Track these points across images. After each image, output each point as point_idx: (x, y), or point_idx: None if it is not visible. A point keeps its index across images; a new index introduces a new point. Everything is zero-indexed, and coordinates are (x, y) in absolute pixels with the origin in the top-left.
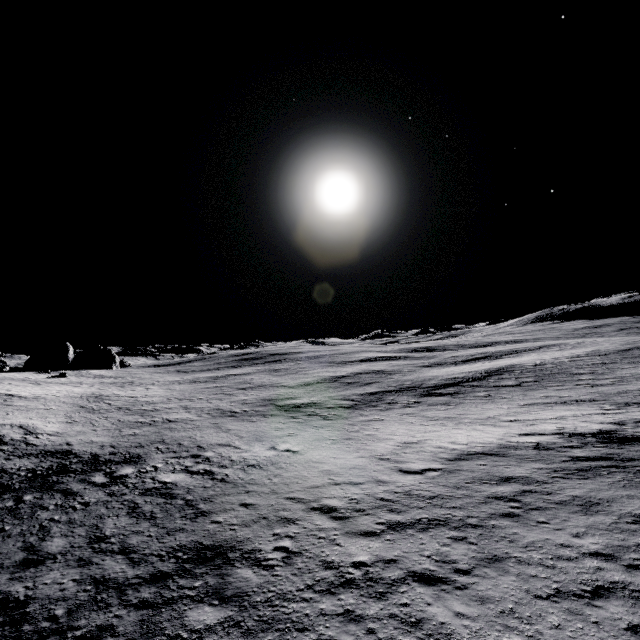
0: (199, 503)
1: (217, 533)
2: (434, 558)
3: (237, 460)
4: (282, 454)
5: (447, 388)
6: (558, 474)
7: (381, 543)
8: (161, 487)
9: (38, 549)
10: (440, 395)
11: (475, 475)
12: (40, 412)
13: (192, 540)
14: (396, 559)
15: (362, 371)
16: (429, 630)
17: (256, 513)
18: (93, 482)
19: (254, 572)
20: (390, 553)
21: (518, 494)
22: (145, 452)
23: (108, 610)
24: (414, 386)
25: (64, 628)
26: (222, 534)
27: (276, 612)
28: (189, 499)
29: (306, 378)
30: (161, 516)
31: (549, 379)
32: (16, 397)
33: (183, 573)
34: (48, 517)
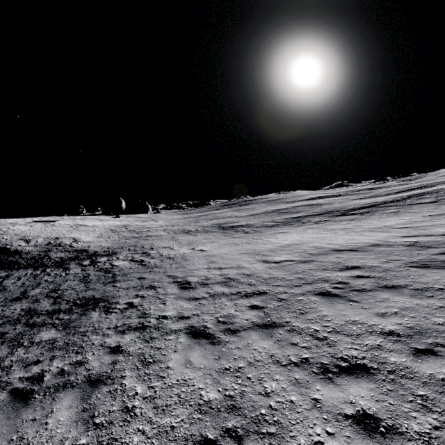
0: (119, 276)
1: (108, 292)
2: (219, 319)
3: (164, 255)
4: (194, 252)
5: (361, 209)
6: (414, 264)
7: (193, 305)
8: (109, 267)
9: (26, 293)
10: (351, 214)
11: (324, 264)
12: (88, 232)
13: (92, 294)
14: (190, 317)
15: (300, 205)
16: (152, 370)
17: (140, 283)
18: (82, 264)
19: (99, 315)
20: (191, 312)
21: (351, 278)
22: (121, 251)
23: (16, 325)
24: (334, 210)
25: None
26: (110, 293)
27: (80, 339)
28: (116, 274)
29: (256, 211)
30: (93, 282)
31: None
32: (83, 226)
33: (67, 311)
34: (46, 279)
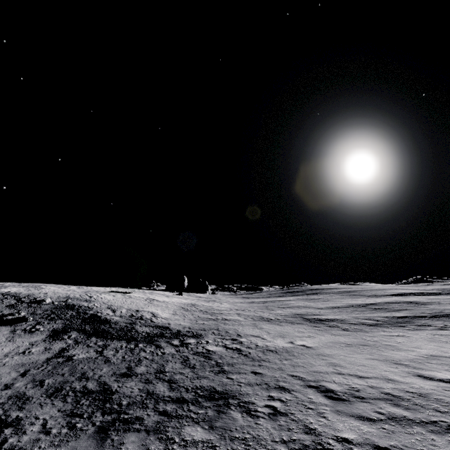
0: (224, 365)
1: (227, 385)
2: None
3: (260, 345)
4: (297, 347)
5: None
6: None
7: (375, 429)
8: (205, 352)
9: (132, 369)
10: None
11: None
12: (162, 307)
13: (210, 385)
14: (390, 449)
15: (392, 301)
16: None
17: (261, 379)
18: (172, 343)
19: (242, 416)
20: (384, 441)
21: None
22: (205, 333)
23: (145, 410)
24: None
25: (122, 411)
26: (230, 386)
27: None
28: (219, 362)
29: (335, 303)
30: (198, 367)
31: None
32: (155, 300)
33: (195, 402)
34: (144, 355)
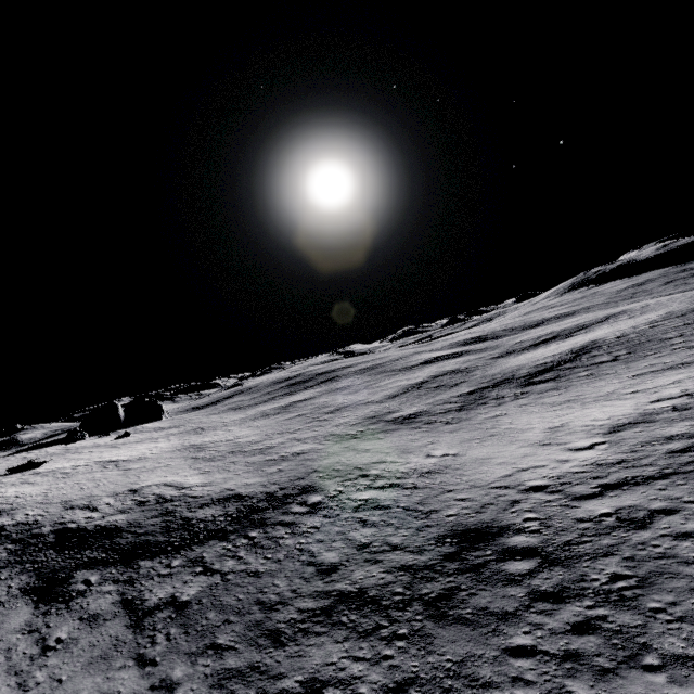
0: (416, 507)
1: (462, 522)
2: (661, 499)
3: (408, 471)
4: (445, 459)
5: (544, 374)
6: None
7: (609, 499)
8: (366, 503)
9: (319, 562)
10: (542, 382)
11: (640, 440)
12: (165, 470)
13: (446, 530)
14: (632, 505)
15: (437, 374)
16: None
17: (478, 503)
18: (297, 512)
19: (526, 536)
20: (623, 503)
21: (690, 446)
22: (312, 482)
23: (437, 580)
24: (507, 378)
25: (416, 596)
26: (467, 521)
27: (573, 552)
28: (404, 506)
29: (385, 391)
30: (395, 522)
31: (642, 349)
32: (121, 462)
33: (467, 549)
34: (295, 542)
